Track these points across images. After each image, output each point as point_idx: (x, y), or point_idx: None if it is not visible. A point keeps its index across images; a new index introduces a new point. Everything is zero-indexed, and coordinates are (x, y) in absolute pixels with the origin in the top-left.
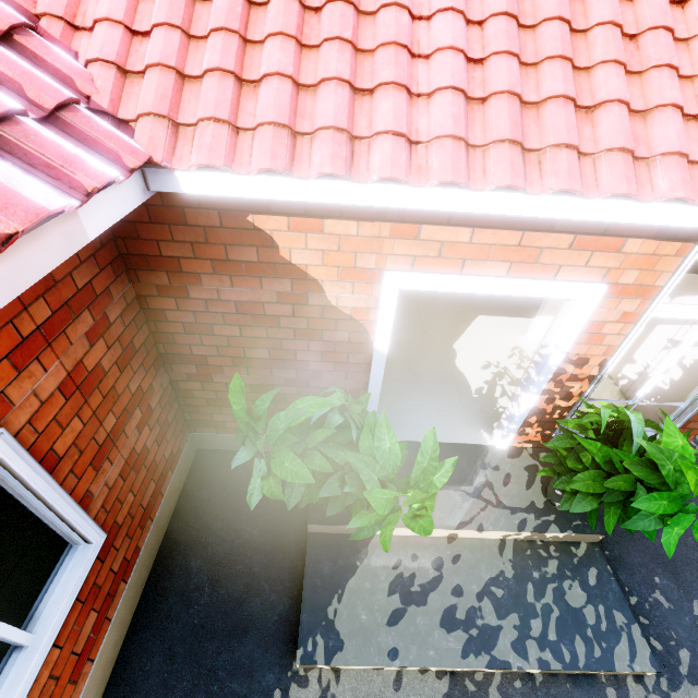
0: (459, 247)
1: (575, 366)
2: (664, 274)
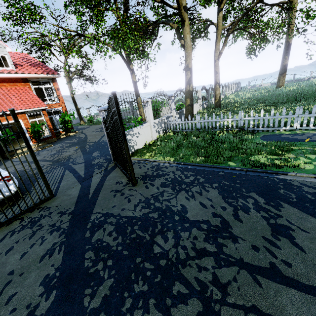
0: (1, 119)
1: (28, 129)
2: (26, 117)
